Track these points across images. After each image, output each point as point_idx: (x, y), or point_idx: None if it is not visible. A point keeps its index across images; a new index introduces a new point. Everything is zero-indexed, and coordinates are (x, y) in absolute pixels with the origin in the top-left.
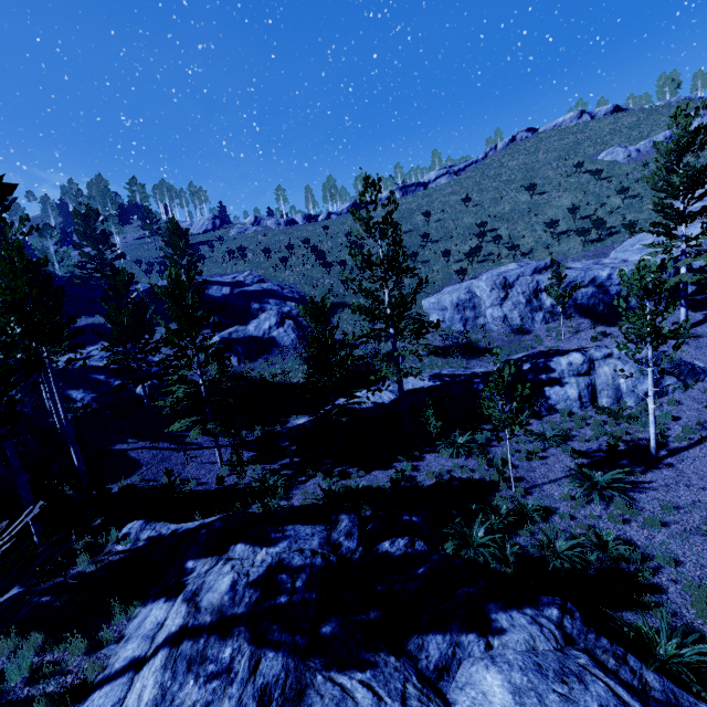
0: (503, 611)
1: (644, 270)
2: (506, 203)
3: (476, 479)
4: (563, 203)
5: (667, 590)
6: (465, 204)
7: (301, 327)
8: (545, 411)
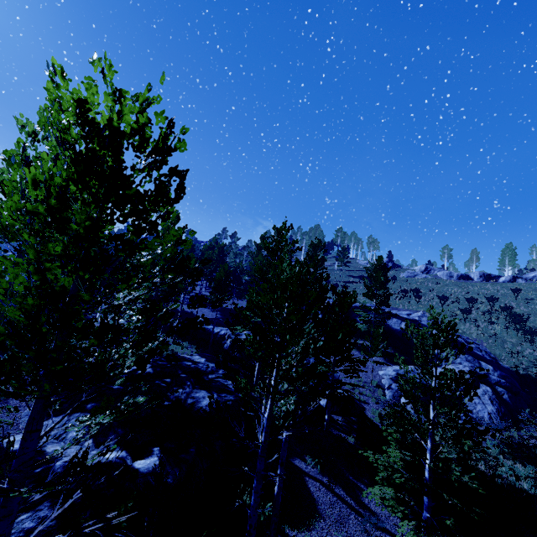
0: None
1: None
2: None
3: None
4: None
5: None
6: None
7: (499, 399)
8: None
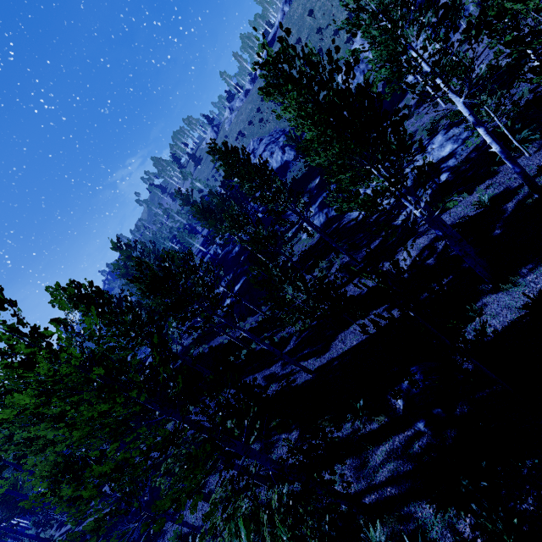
0: None
1: None
2: None
3: None
4: None
5: (416, 135)
6: None
7: (293, 146)
8: (404, 95)
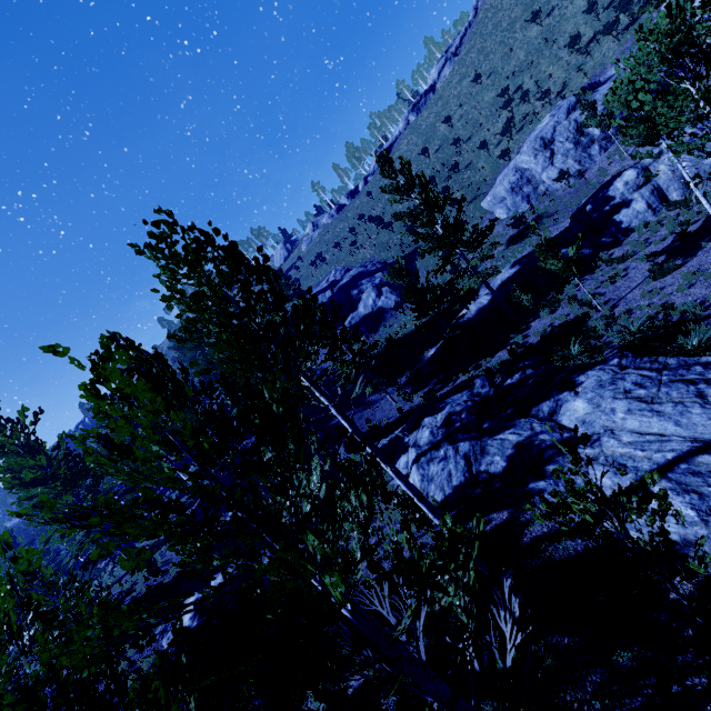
0: (582, 375)
1: (617, 90)
2: (518, 52)
3: (571, 319)
4: (579, 6)
5: None
6: (478, 83)
7: (395, 288)
8: (622, 236)
